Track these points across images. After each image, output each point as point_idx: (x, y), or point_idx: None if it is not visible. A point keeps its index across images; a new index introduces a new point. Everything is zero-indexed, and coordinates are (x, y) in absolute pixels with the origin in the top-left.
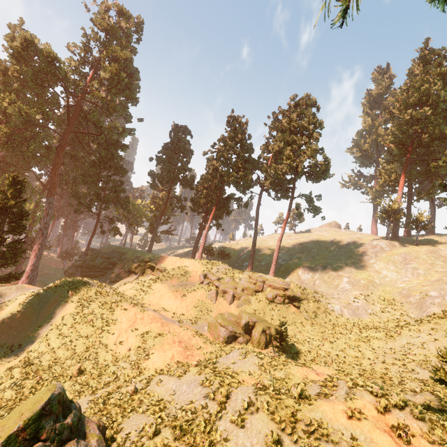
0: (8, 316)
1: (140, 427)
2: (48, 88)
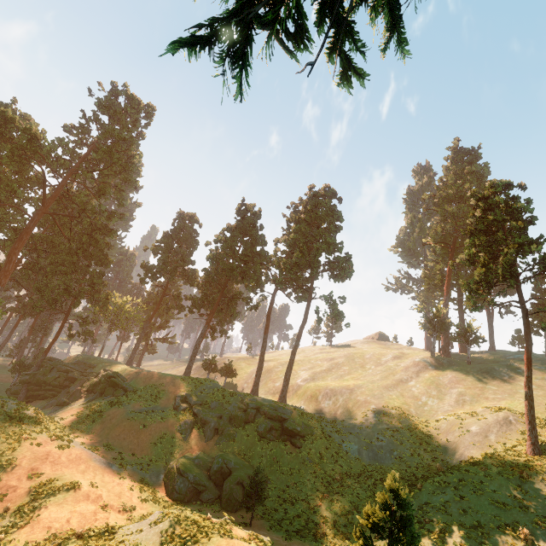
0: None
1: None
2: (28, 166)
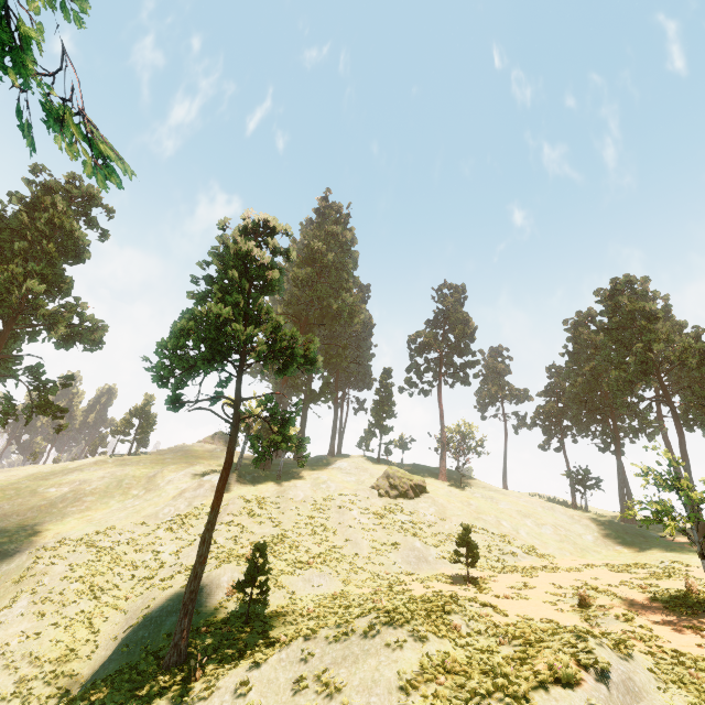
0: None
1: None
2: None
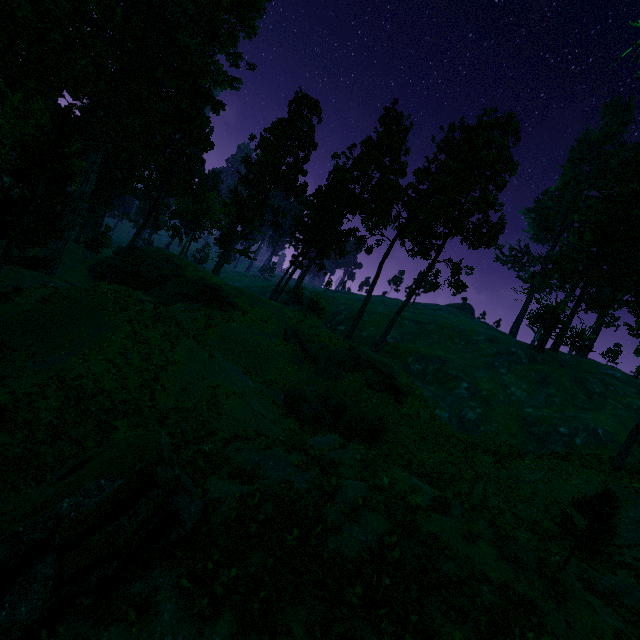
0: (24, 313)
1: (236, 495)
2: None
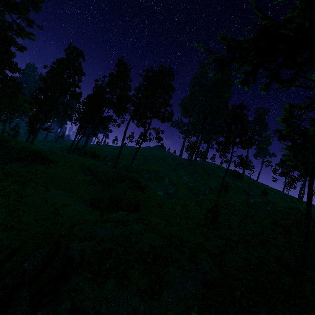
0: None
1: (90, 245)
2: None
